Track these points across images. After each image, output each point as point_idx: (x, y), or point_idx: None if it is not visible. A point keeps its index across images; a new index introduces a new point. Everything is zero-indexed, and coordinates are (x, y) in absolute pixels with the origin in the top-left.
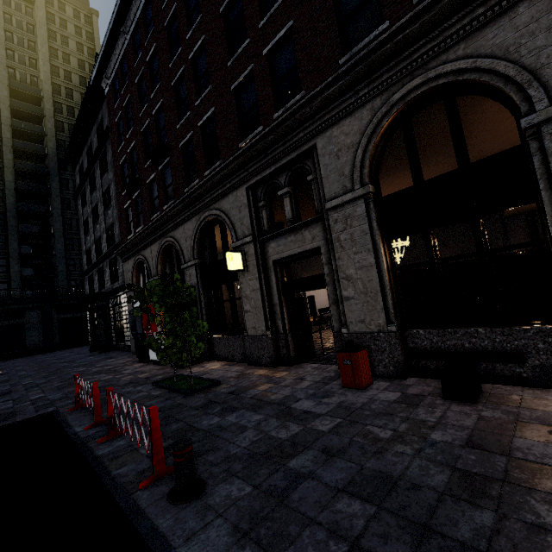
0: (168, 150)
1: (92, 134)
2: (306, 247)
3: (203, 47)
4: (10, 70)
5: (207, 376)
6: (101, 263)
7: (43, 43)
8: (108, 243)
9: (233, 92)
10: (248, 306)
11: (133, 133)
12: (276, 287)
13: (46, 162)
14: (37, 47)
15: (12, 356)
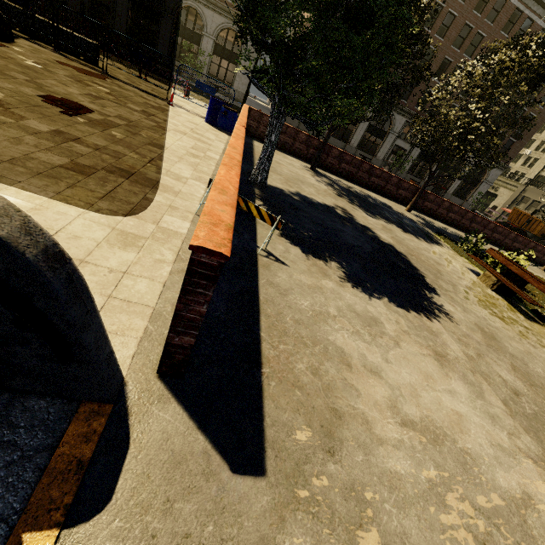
0: None
1: None
2: None
3: None
4: None
5: None
6: None
7: None
8: None
9: None
10: None
11: None
12: None
13: None
14: None
15: None
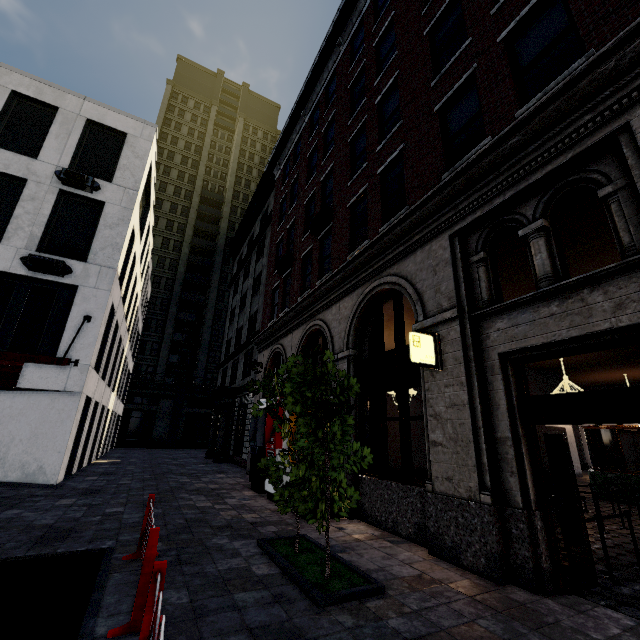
0: (332, 215)
1: (256, 224)
2: (596, 326)
3: (394, 87)
4: (205, 183)
5: (352, 557)
6: (237, 354)
7: (234, 160)
8: (248, 333)
9: (436, 114)
10: (439, 434)
11: (295, 208)
12: (505, 405)
13: (213, 257)
14: (229, 164)
15: (137, 445)
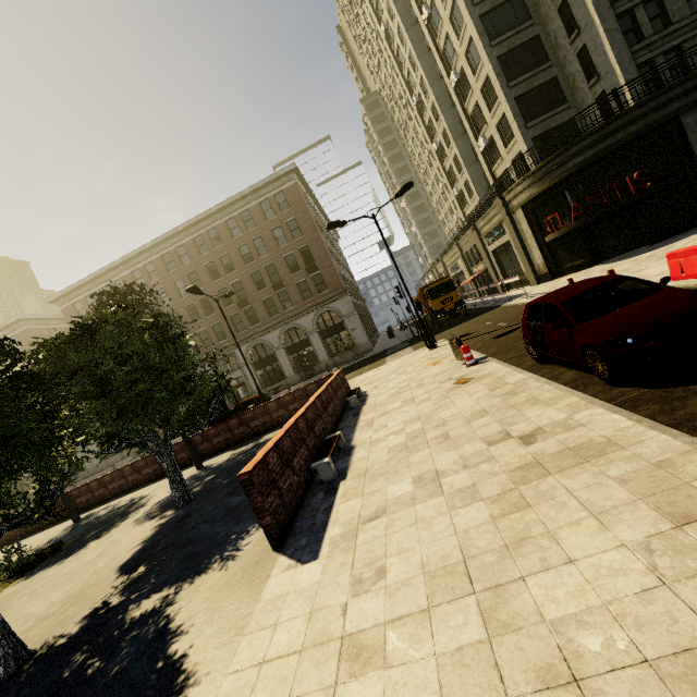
0: None
1: None
2: None
3: None
4: None
5: None
6: None
7: None
8: None
9: None
10: None
11: None
12: None
13: None
14: None
15: None
